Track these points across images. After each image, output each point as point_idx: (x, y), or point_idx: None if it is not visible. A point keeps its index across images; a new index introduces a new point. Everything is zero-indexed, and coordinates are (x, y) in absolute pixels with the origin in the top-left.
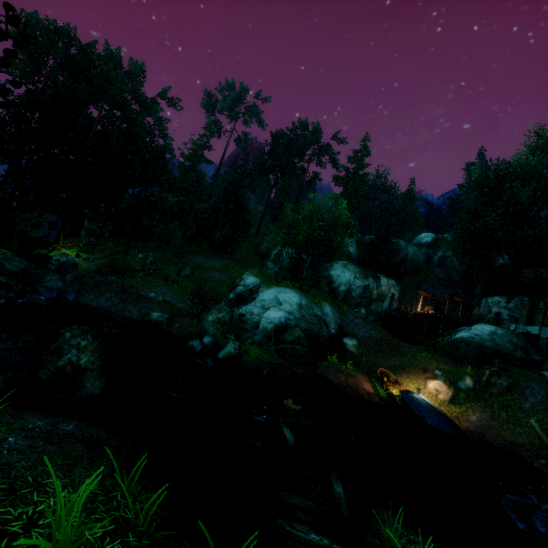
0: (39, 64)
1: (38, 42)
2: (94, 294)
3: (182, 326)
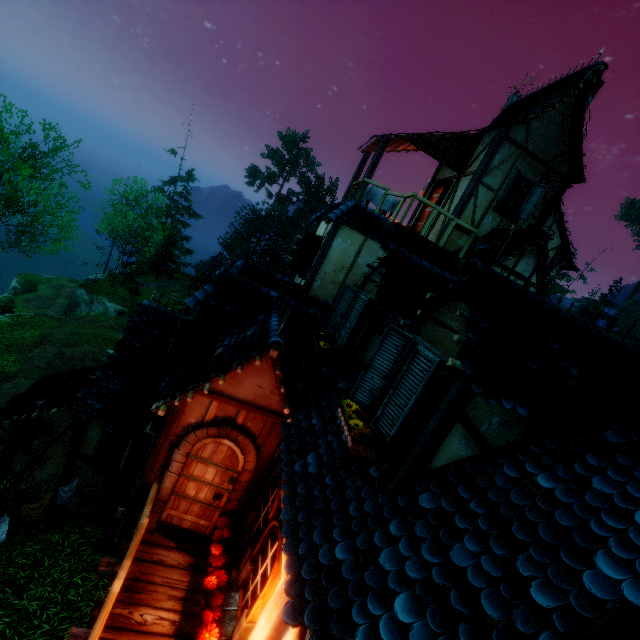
0: None
1: None
2: None
3: None
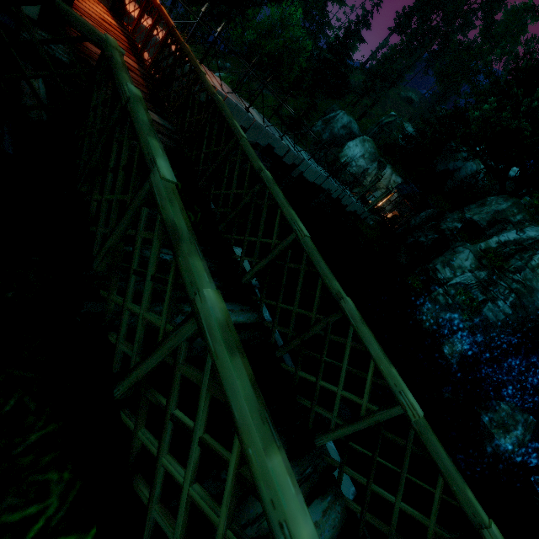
0: None
1: None
2: None
3: None
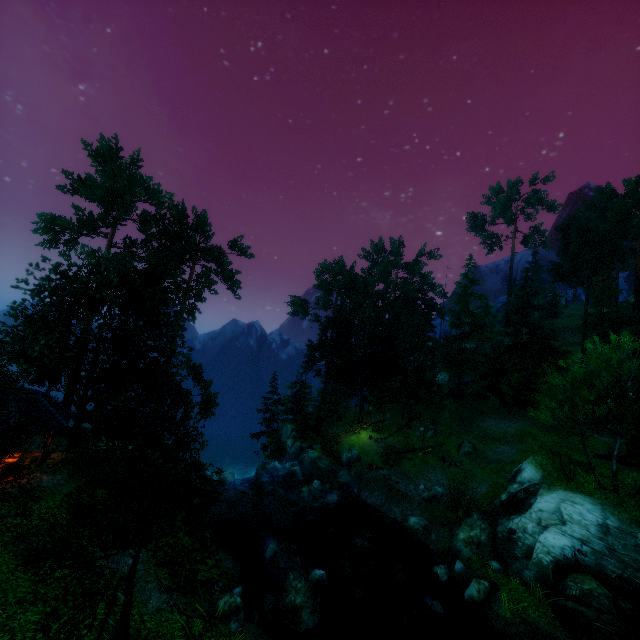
0: (331, 292)
1: (327, 281)
2: (368, 491)
3: (438, 539)
